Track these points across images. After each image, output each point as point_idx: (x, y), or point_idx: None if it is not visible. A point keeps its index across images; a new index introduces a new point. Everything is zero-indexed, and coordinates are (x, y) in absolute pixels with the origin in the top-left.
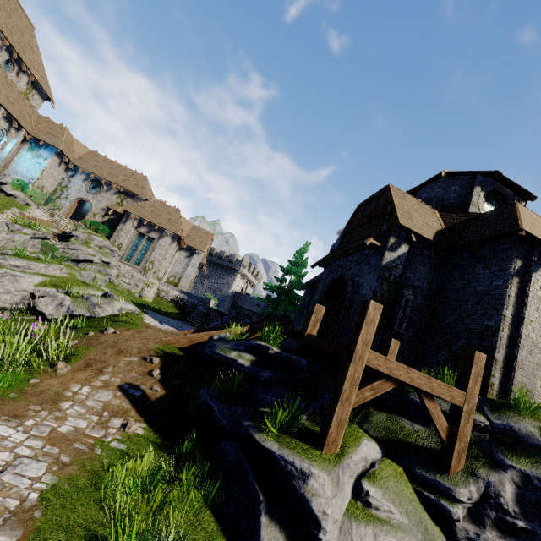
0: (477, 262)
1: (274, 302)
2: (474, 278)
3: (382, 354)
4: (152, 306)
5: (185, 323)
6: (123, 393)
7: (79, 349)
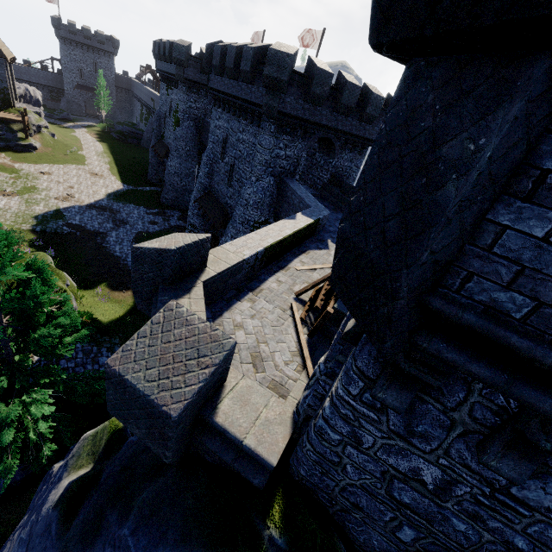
0: None
1: None
2: None
3: None
4: None
5: None
6: None
7: None
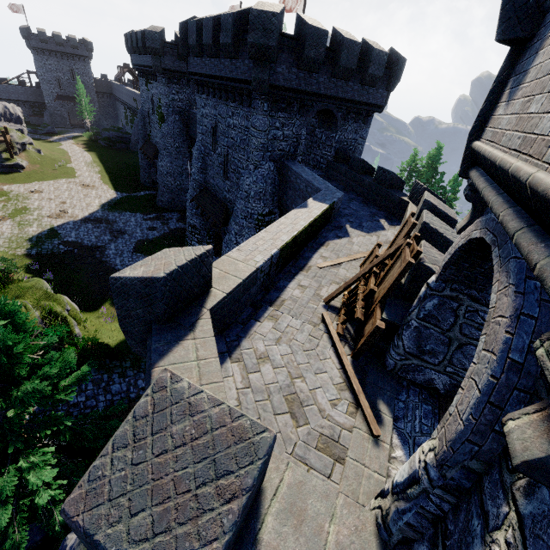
0: None
1: None
2: None
3: None
4: None
5: None
6: None
7: None
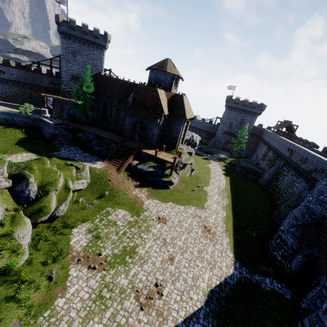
0: (176, 119)
1: (74, 104)
2: (175, 123)
3: (162, 149)
4: (13, 140)
5: (60, 145)
6: (137, 188)
7: (118, 188)
